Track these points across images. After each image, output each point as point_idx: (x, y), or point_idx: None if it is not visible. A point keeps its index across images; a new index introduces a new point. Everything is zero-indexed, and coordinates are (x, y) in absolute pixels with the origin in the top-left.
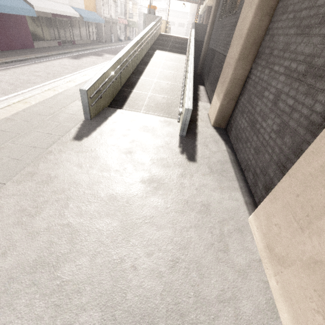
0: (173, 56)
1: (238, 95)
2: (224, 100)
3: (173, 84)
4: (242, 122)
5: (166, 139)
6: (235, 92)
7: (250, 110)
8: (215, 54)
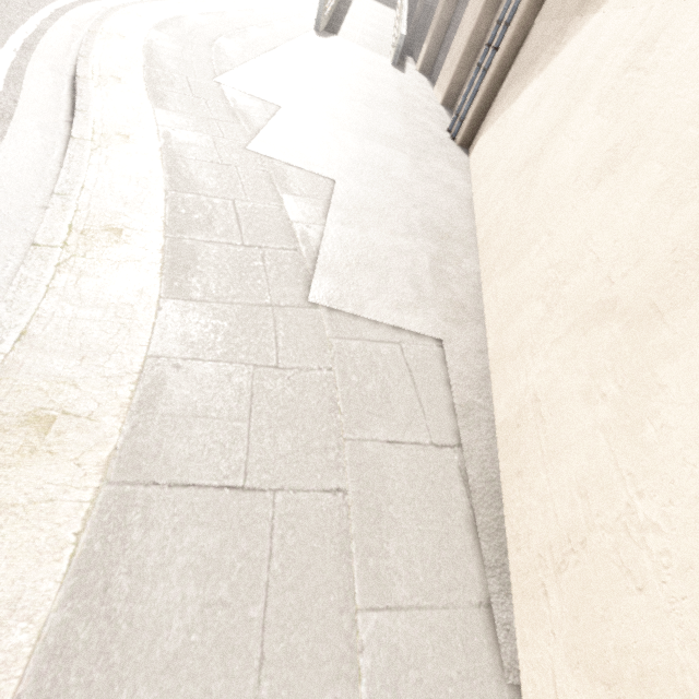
0: (379, 7)
1: (442, 40)
2: (431, 43)
3: (381, 34)
4: (442, 57)
5: (382, 61)
6: (441, 36)
7: (447, 44)
8: (430, 11)
